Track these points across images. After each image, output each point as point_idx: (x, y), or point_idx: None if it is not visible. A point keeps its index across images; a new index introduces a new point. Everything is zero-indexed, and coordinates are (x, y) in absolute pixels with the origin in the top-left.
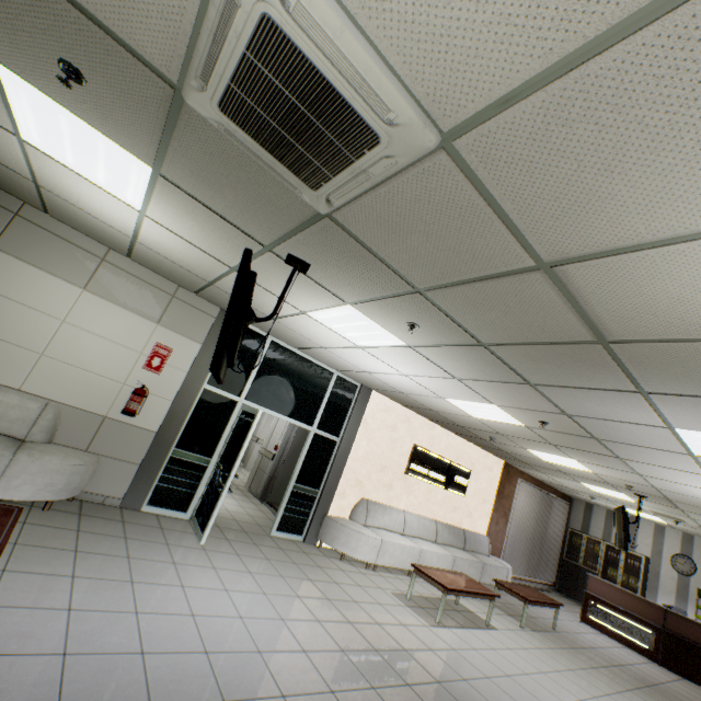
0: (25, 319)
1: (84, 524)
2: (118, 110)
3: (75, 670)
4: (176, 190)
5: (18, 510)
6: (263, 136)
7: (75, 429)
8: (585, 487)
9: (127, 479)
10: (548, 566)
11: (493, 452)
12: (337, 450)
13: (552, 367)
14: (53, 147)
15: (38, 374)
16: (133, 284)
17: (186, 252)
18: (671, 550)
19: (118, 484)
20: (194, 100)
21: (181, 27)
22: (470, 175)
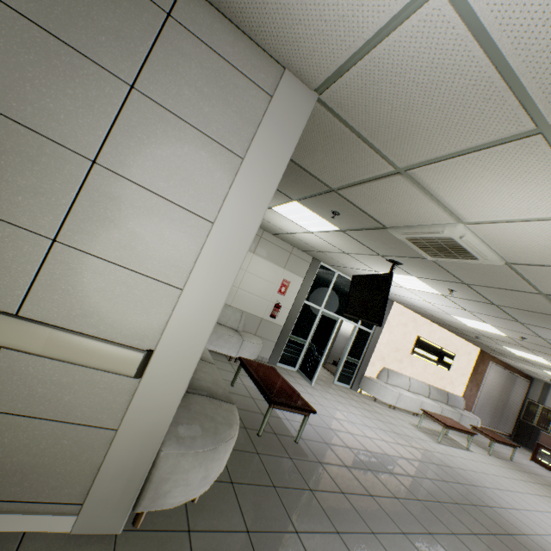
0: None
1: None
2: (345, 221)
3: (317, 430)
4: (346, 235)
5: (274, 368)
6: (420, 245)
7: (250, 324)
8: (546, 373)
9: (270, 349)
10: (506, 423)
11: (473, 343)
12: (371, 338)
13: (537, 320)
14: (286, 213)
15: (236, 297)
16: (273, 248)
17: (320, 243)
18: None
19: (267, 352)
20: (394, 233)
21: (406, 224)
22: (514, 270)
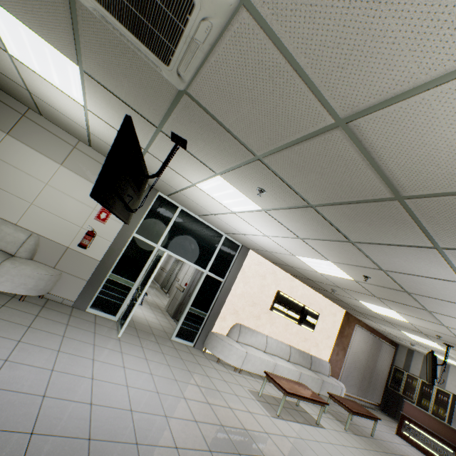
0: (23, 180)
1: (43, 312)
2: (45, 15)
3: None
4: (96, 83)
5: None
6: (123, 17)
7: (48, 253)
8: (406, 336)
9: (78, 289)
10: (375, 391)
11: (337, 303)
12: (222, 288)
13: (364, 225)
14: (25, 58)
15: (28, 215)
16: (92, 164)
17: None
18: None
19: (73, 292)
20: None
21: None
22: (269, 32)
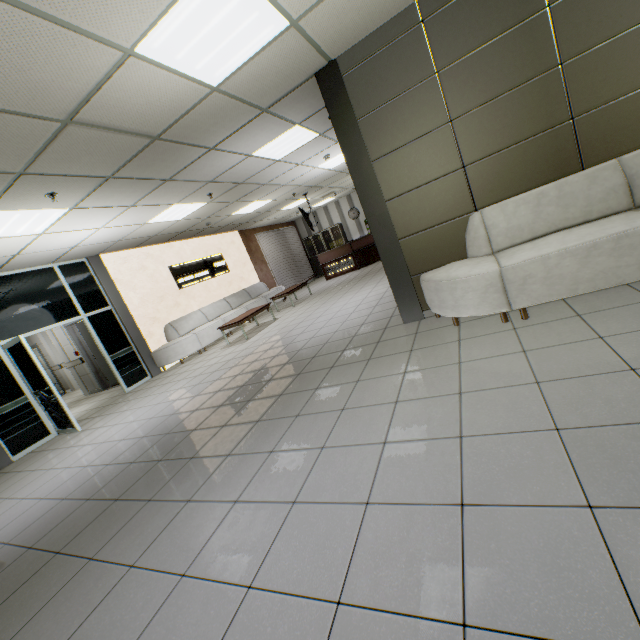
0: None
1: None
2: None
3: (56, 494)
4: None
5: None
6: None
7: None
8: (287, 211)
9: None
10: (306, 269)
11: (225, 231)
12: (118, 314)
13: (160, 165)
14: None
15: None
16: None
17: None
18: (347, 210)
19: None
20: None
21: None
22: None
